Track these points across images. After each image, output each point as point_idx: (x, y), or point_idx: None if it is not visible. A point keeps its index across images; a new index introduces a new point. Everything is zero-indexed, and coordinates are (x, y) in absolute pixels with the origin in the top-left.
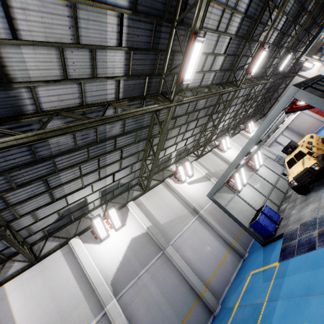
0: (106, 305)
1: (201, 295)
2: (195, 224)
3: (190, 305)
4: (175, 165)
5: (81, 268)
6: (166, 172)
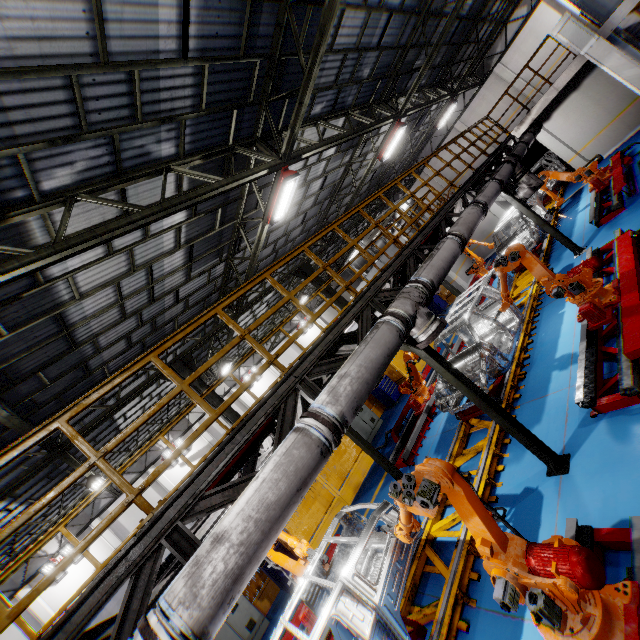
0: None
1: None
2: None
3: None
4: (167, 437)
5: (36, 617)
6: (152, 454)
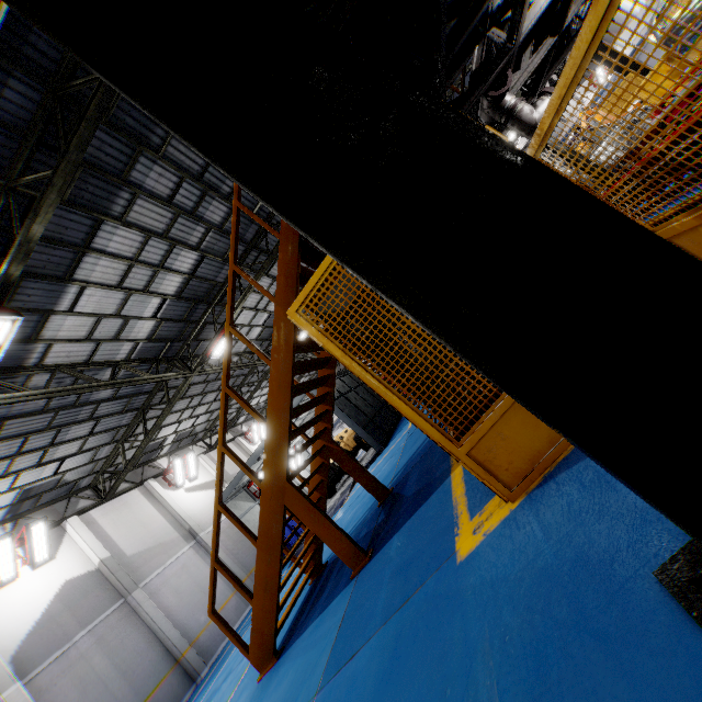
0: (1, 692)
1: (181, 656)
2: (188, 554)
3: (160, 675)
4: (168, 459)
5: None
6: (150, 470)
